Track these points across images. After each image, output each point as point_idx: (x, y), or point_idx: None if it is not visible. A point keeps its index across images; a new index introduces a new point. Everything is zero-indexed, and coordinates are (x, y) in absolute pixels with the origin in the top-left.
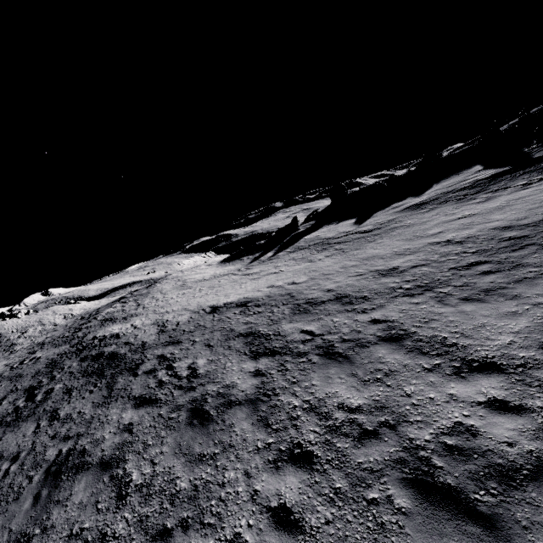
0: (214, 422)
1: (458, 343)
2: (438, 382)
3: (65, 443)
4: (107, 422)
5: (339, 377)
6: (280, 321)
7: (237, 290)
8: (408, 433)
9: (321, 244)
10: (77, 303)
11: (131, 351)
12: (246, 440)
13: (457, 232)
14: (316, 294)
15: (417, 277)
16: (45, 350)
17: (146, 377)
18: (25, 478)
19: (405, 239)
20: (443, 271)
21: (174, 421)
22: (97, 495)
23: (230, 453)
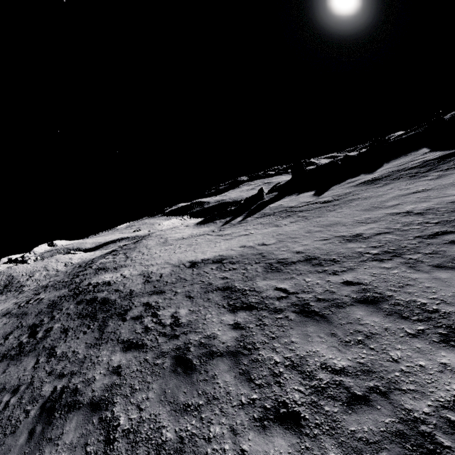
0: (197, 371)
1: (440, 309)
2: (426, 349)
3: (60, 380)
4: (98, 363)
5: (319, 336)
6: (254, 278)
7: (212, 248)
8: (403, 402)
9: (284, 212)
10: (76, 253)
11: (121, 298)
12: (229, 394)
13: (415, 204)
14: (285, 255)
15: (382, 243)
16: (47, 292)
17: (133, 322)
18: (22, 412)
19: (364, 209)
20: (408, 239)
21: (159, 367)
22: (87, 436)
23: (214, 406)
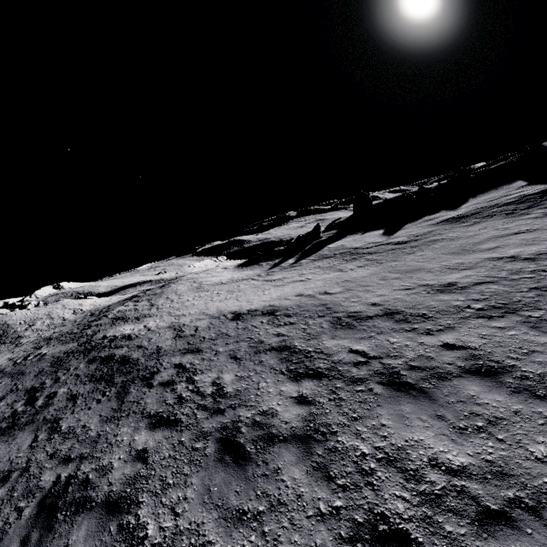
0: (252, 462)
1: None
2: None
3: (65, 466)
4: (116, 445)
5: (420, 419)
6: (319, 336)
7: (260, 296)
8: None
9: (348, 254)
10: (87, 298)
11: (145, 356)
12: (301, 497)
13: (521, 247)
14: (358, 308)
15: (486, 295)
16: (51, 347)
17: (162, 389)
18: (13, 510)
19: (452, 253)
20: (522, 291)
21: (199, 453)
22: None
23: (281, 514)
